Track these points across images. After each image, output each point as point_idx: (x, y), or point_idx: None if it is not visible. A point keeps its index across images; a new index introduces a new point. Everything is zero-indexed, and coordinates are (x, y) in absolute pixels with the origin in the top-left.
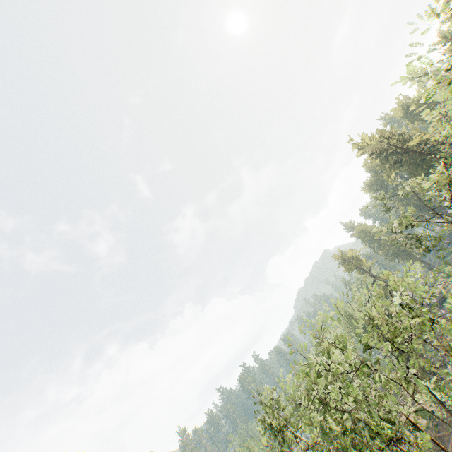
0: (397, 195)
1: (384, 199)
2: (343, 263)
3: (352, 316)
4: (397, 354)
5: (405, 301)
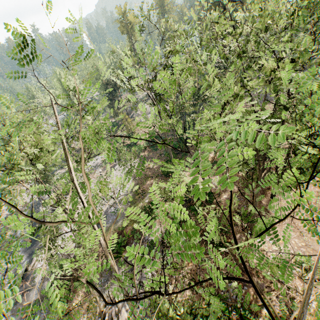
0: (160, 21)
1: (145, 19)
2: (121, 22)
3: (98, 69)
4: (110, 102)
5: (41, 146)
